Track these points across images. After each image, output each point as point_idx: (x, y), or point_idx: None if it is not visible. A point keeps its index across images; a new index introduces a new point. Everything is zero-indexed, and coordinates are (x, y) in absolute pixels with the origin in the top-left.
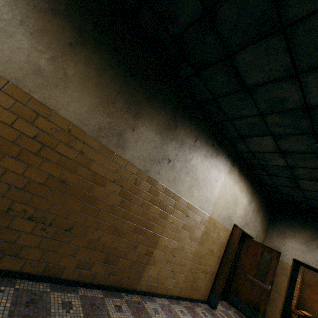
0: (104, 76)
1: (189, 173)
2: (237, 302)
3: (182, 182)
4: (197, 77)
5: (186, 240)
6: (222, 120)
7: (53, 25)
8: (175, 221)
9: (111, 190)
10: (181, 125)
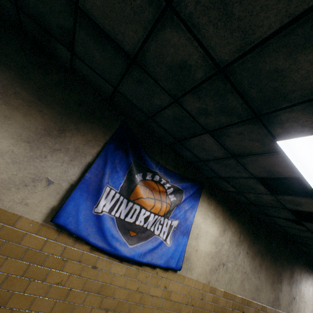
0: (270, 270)
1: (301, 299)
2: None
3: (300, 308)
4: (305, 248)
5: None
6: None
7: (256, 261)
8: None
9: None
10: (294, 270)
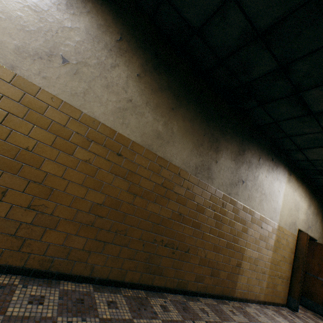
0: (194, 125)
1: (257, 189)
2: (312, 305)
3: (254, 198)
4: (260, 108)
5: (263, 249)
6: (280, 137)
7: (162, 98)
8: (253, 233)
9: (208, 215)
10: (247, 149)
